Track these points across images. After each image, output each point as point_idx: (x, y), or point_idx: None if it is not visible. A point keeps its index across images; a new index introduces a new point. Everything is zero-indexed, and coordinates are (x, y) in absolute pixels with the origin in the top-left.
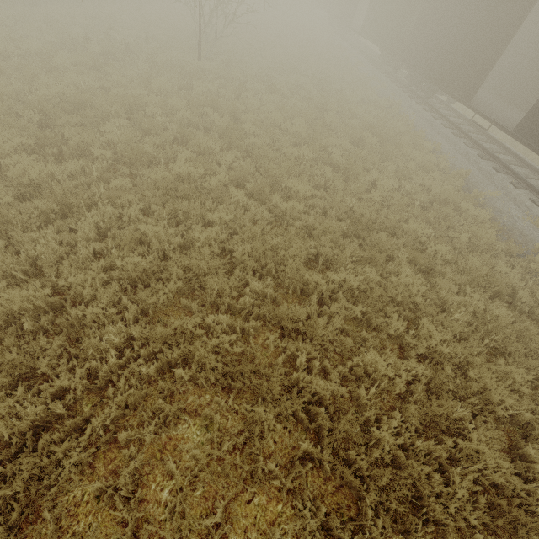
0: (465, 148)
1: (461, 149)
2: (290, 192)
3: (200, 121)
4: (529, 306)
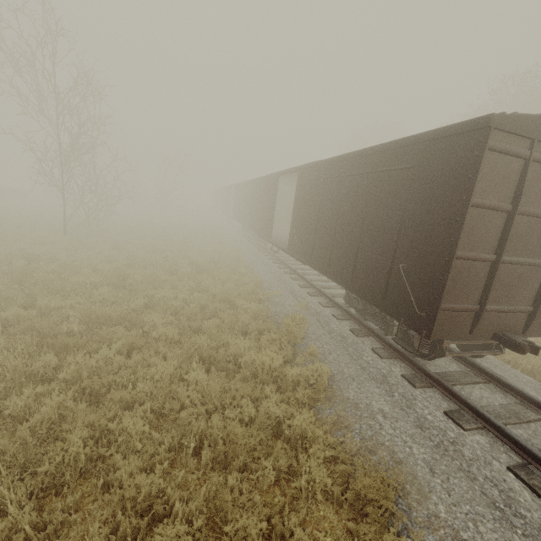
0: (276, 269)
1: (272, 270)
2: (36, 306)
3: (4, 269)
4: (257, 372)
